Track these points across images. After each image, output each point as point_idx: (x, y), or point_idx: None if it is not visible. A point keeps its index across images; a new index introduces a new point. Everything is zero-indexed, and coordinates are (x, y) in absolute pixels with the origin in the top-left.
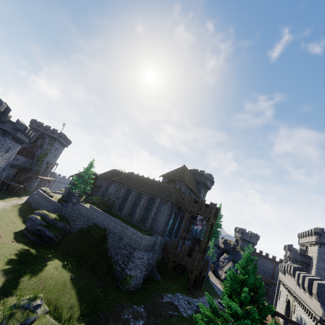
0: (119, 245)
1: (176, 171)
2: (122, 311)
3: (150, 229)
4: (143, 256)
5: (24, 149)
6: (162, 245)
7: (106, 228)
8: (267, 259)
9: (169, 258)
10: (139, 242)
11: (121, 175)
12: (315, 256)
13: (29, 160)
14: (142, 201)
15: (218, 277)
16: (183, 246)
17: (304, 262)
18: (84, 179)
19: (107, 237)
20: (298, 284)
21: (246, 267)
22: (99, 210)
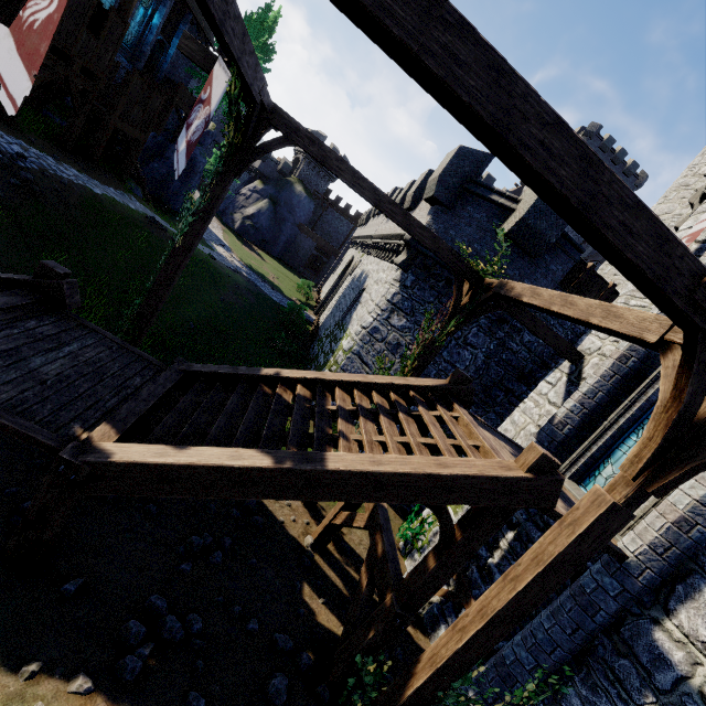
0: None
1: None
2: None
3: None
4: None
5: None
6: None
7: None
8: (344, 216)
9: None
10: None
11: None
12: None
13: None
14: None
15: (225, 224)
16: None
17: None
18: None
19: None
20: None
21: None
22: None
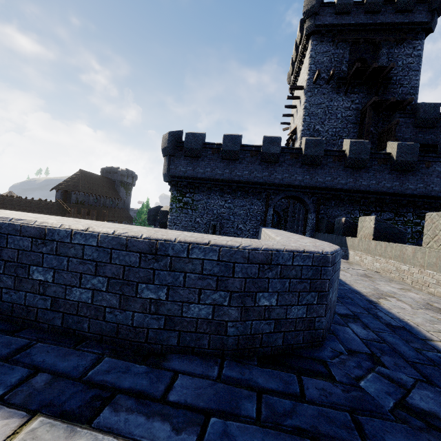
0: None
1: (71, 179)
2: None
3: None
4: None
5: None
6: None
7: None
8: None
9: None
10: None
11: None
12: None
13: None
14: None
15: None
16: None
17: None
18: None
19: None
20: None
21: None
22: None
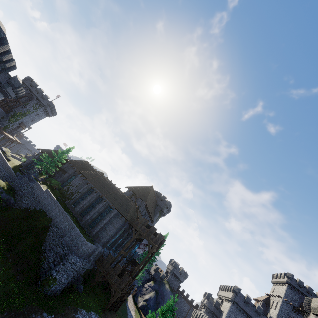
0: (58, 241)
1: (143, 189)
2: (30, 314)
3: (95, 236)
4: (77, 263)
5: (4, 99)
6: (98, 256)
7: (53, 219)
8: (186, 300)
9: (99, 271)
10: (79, 247)
11: (91, 172)
12: (225, 312)
13: (3, 113)
14: (100, 205)
15: (135, 303)
16: (118, 264)
17: (215, 314)
18: (53, 159)
19: (49, 229)
20: None
21: (165, 314)
22: (53, 198)
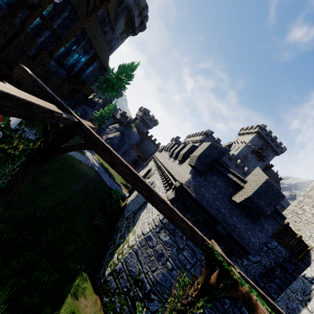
0: None
1: None
2: None
3: None
4: None
5: None
6: None
7: None
8: (153, 143)
9: None
10: None
11: None
12: None
13: None
14: None
15: None
16: None
17: None
18: None
19: None
20: (171, 154)
21: None
22: None
